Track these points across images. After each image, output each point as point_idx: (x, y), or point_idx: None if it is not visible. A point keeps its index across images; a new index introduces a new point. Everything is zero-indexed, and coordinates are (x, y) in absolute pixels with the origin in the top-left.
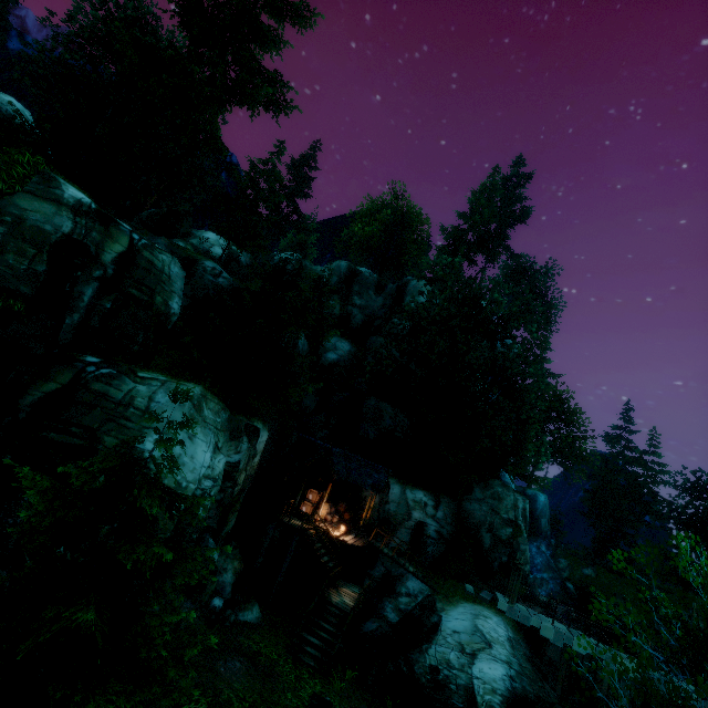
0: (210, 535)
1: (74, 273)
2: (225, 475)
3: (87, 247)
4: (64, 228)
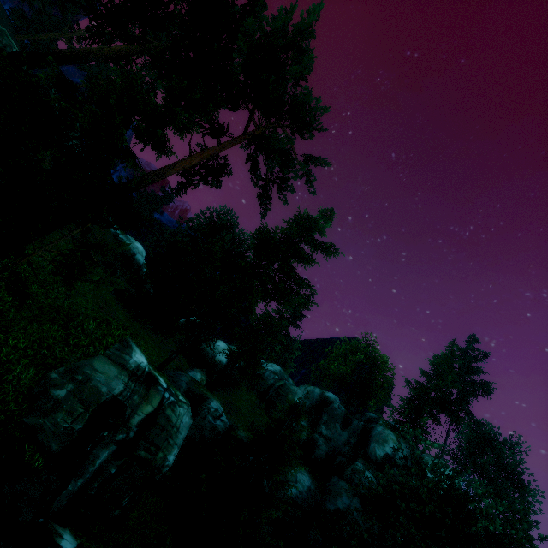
0: None
1: (102, 432)
2: None
3: (125, 408)
4: (116, 390)
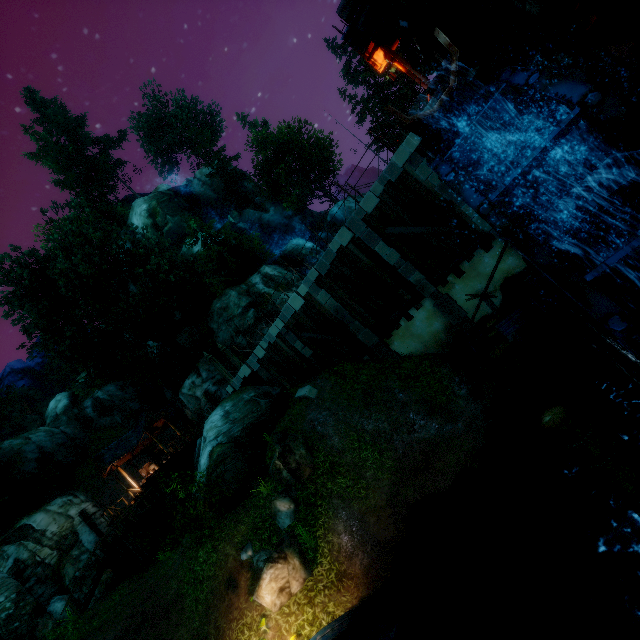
0: (59, 595)
1: None
2: (17, 574)
3: None
4: None
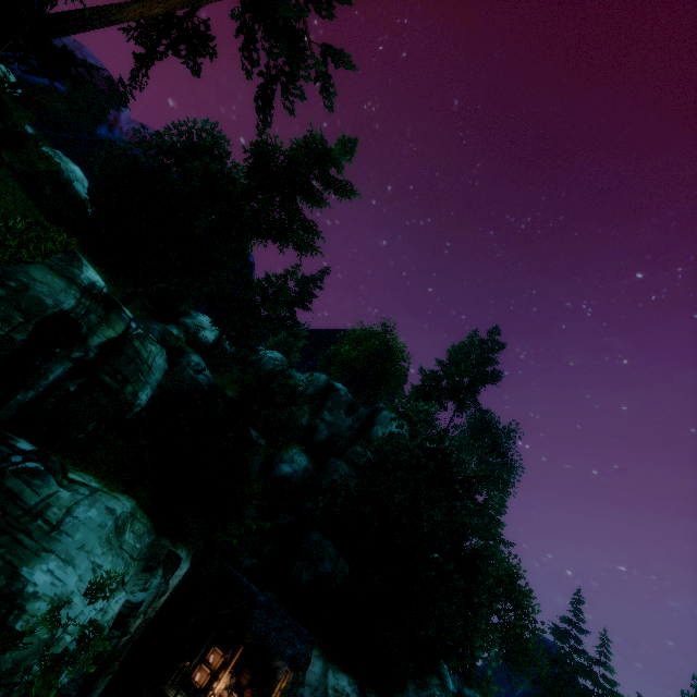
0: None
1: (53, 349)
2: (117, 618)
3: (80, 326)
4: (65, 305)
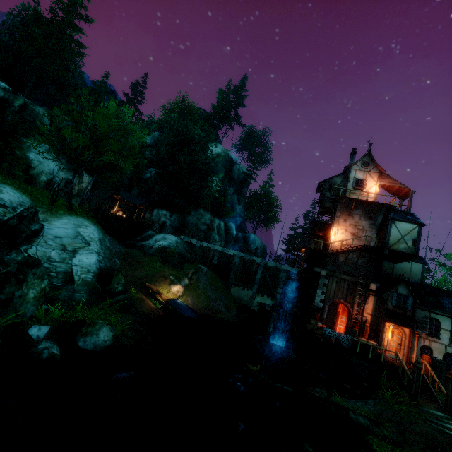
0: None
1: (6, 109)
2: (67, 182)
3: (9, 101)
4: (1, 95)
